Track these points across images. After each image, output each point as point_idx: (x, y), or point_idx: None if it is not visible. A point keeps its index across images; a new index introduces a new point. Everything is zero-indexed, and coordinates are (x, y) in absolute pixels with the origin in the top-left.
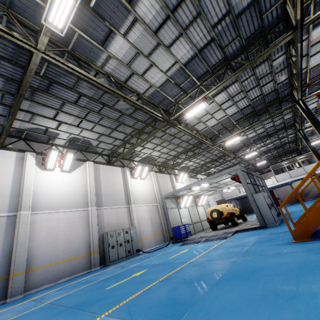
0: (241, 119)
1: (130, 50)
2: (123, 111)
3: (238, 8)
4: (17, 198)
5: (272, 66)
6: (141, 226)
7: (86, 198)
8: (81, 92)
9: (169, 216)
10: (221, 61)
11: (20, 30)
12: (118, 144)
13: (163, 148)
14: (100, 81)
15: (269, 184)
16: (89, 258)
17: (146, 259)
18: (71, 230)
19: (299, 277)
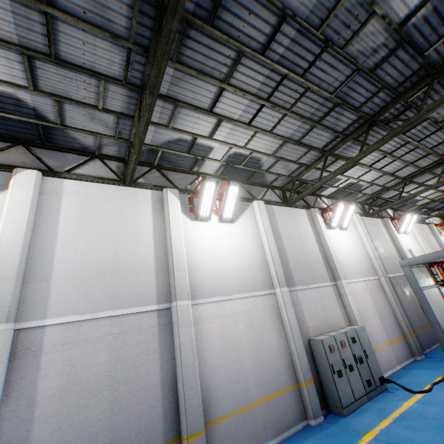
0: None
1: None
2: (359, 61)
3: None
4: (165, 274)
5: None
6: (364, 324)
7: (267, 271)
8: (287, 5)
9: (429, 306)
10: None
11: None
12: (307, 162)
13: (392, 162)
14: None
15: None
16: (298, 394)
17: None
18: (258, 335)
19: None
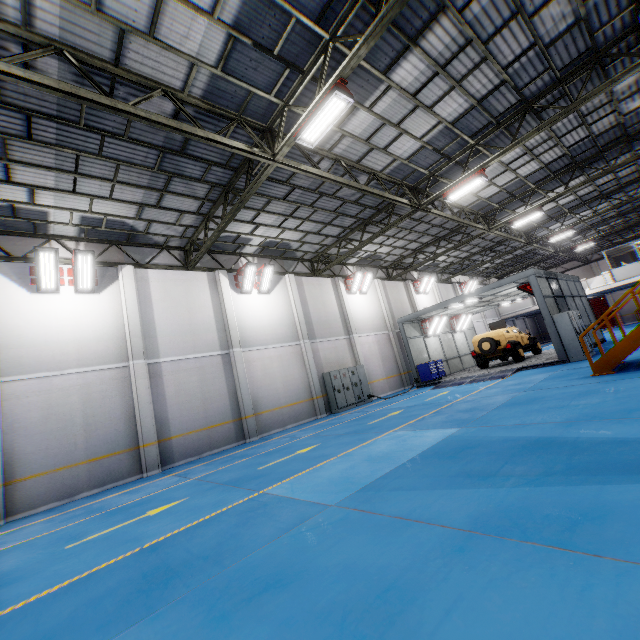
0: (547, 179)
1: (374, 122)
2: (346, 198)
3: (550, 35)
4: (223, 333)
5: (611, 93)
6: (368, 365)
7: (295, 329)
8: (295, 184)
9: (411, 350)
10: (514, 106)
11: (254, 139)
12: (328, 243)
13: (398, 241)
14: (333, 175)
15: (595, 286)
16: (312, 404)
17: (390, 404)
18: (287, 370)
19: (574, 399)
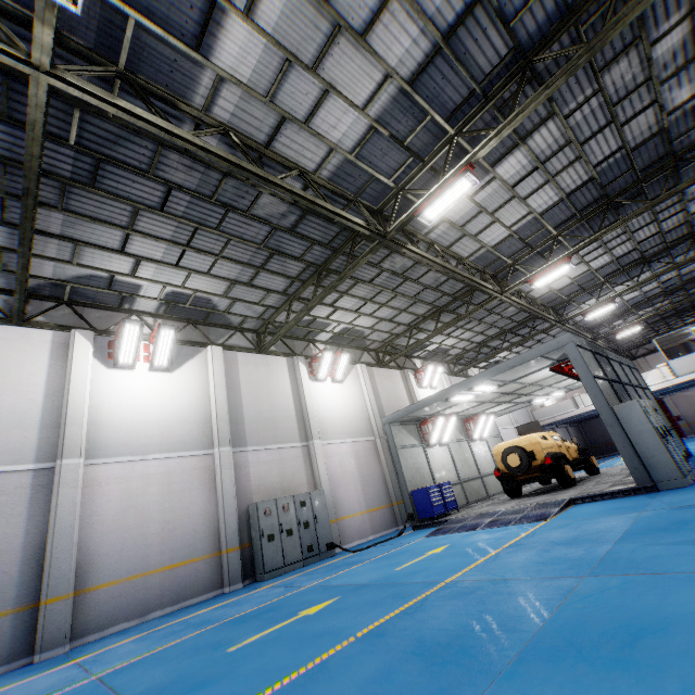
0: (571, 222)
1: (268, 55)
2: (274, 222)
3: None
4: (54, 430)
5: (650, 60)
6: (337, 490)
7: (209, 428)
8: (171, 179)
9: (403, 466)
10: (506, 60)
11: None
12: (274, 304)
13: (381, 308)
14: (202, 140)
15: (652, 382)
16: (217, 563)
17: (344, 568)
18: (176, 499)
19: None
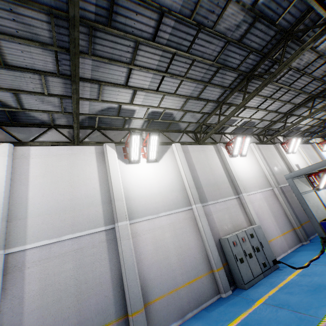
0: None
1: None
2: (228, 35)
3: None
4: (109, 205)
5: None
6: (262, 223)
7: (185, 193)
8: (163, 4)
9: (308, 205)
10: None
11: None
12: (208, 111)
13: (273, 103)
14: None
15: None
16: (212, 277)
17: None
18: (180, 239)
19: None
